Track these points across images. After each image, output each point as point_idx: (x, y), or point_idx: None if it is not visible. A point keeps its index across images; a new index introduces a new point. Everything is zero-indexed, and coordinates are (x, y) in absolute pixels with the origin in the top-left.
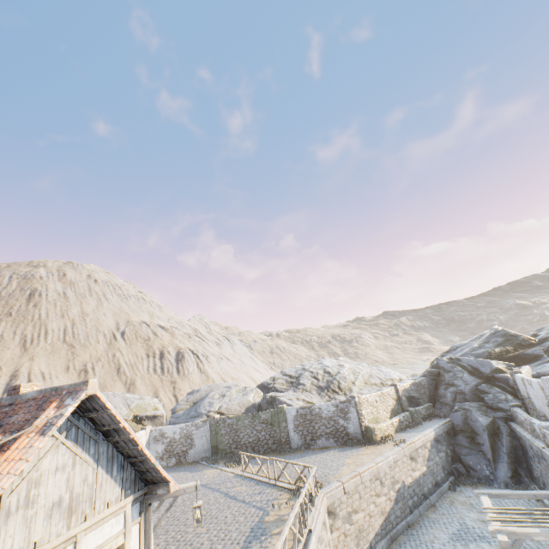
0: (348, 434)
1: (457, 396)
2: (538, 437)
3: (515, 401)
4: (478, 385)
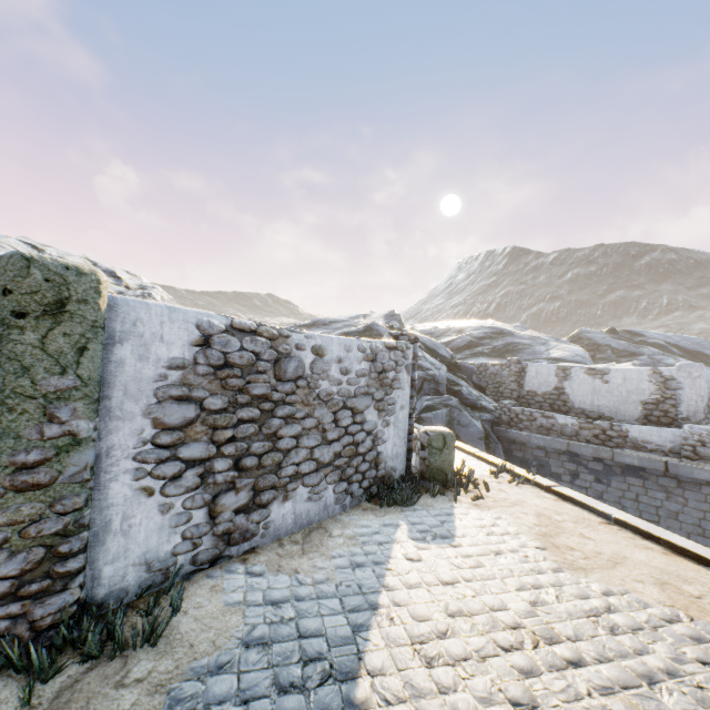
0: (380, 462)
1: (426, 386)
2: (627, 446)
3: (489, 399)
4: (447, 373)
